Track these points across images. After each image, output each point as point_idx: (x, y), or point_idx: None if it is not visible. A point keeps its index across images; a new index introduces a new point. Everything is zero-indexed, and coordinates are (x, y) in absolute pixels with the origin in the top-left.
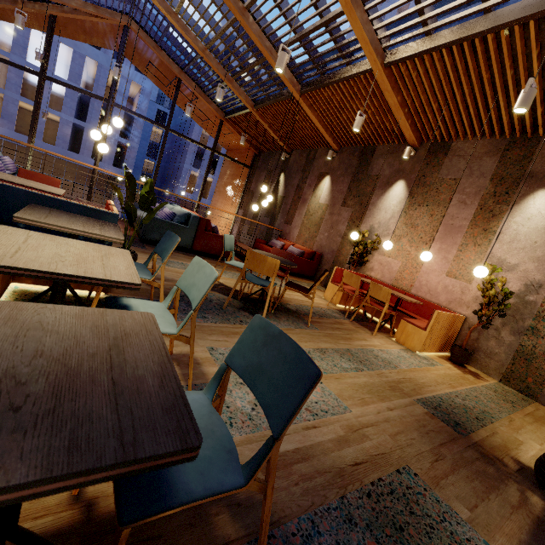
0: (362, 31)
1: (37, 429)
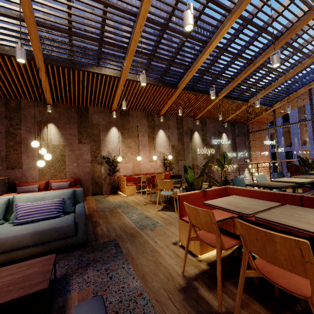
0: (130, 64)
1: (313, 175)
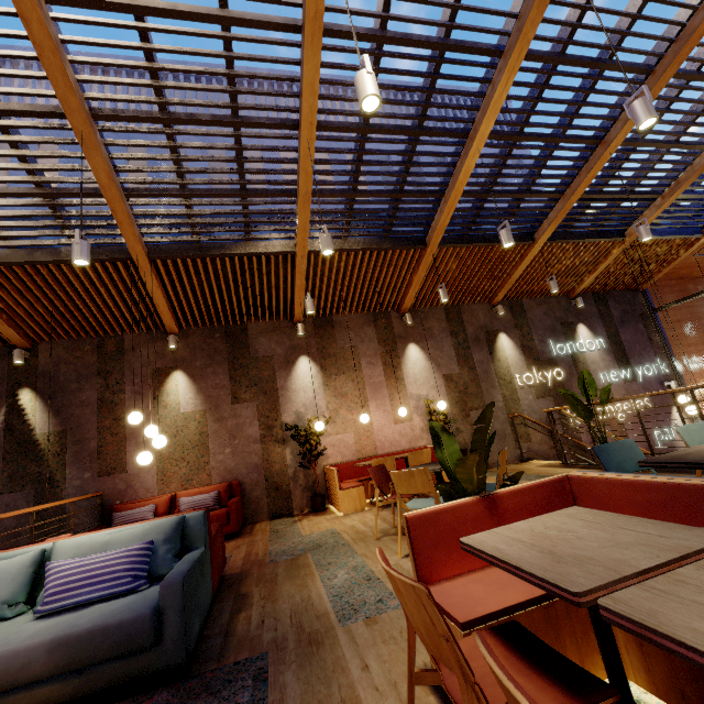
0: (307, 220)
1: None
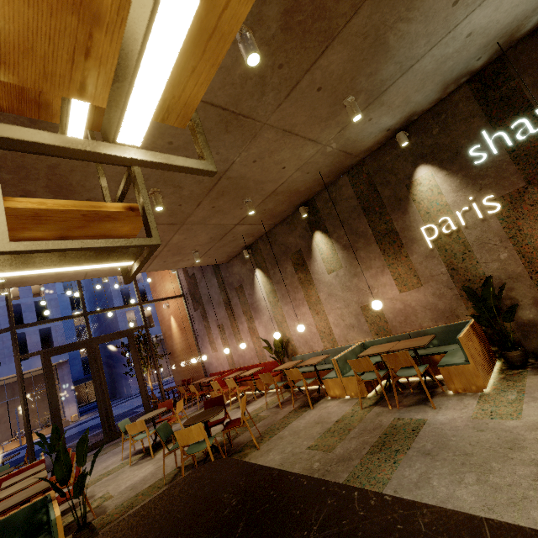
0: None
1: None
